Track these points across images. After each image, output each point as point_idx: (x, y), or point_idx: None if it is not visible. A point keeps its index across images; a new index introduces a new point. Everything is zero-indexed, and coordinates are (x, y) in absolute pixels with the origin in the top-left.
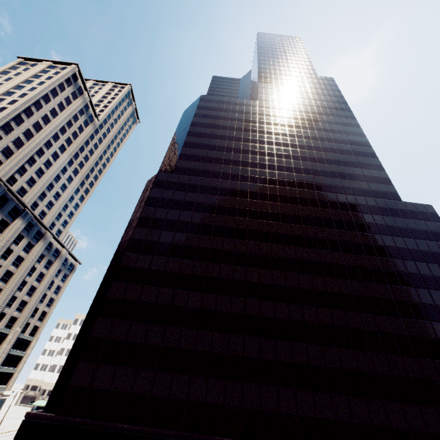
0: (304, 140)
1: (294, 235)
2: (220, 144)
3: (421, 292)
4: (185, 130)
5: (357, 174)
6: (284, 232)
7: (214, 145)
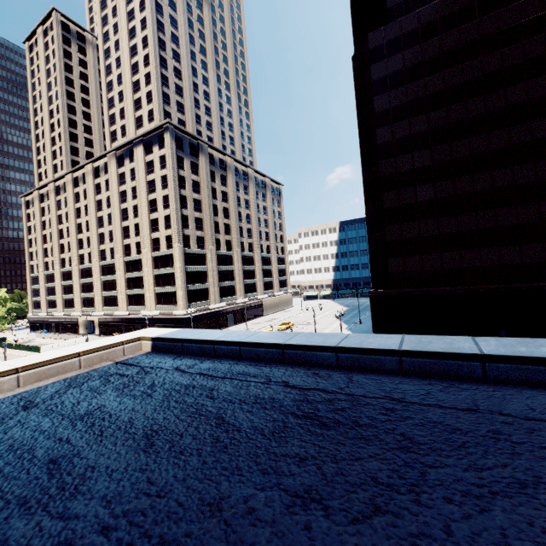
0: None
1: None
2: None
3: None
4: None
5: None
6: None
7: None
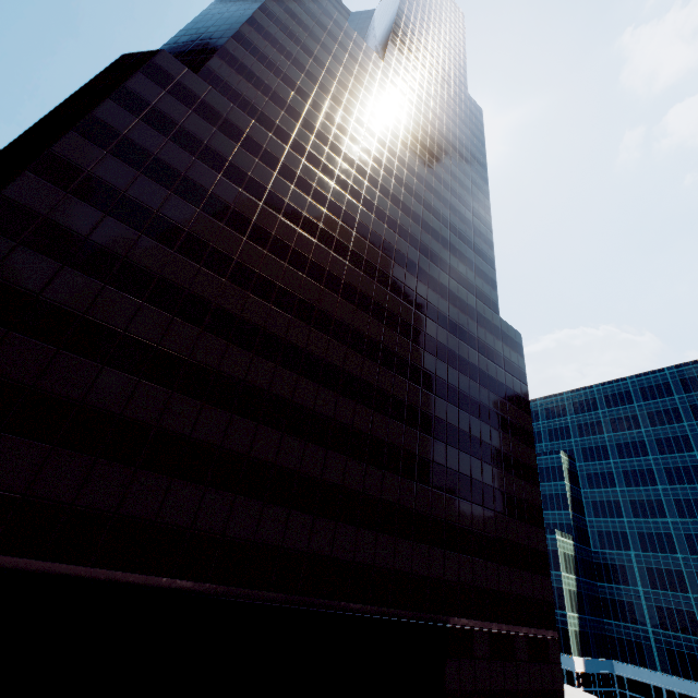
0: (426, 172)
1: (375, 300)
2: (304, 86)
3: (484, 427)
4: (243, 9)
5: (469, 259)
6: (363, 288)
7: (293, 79)
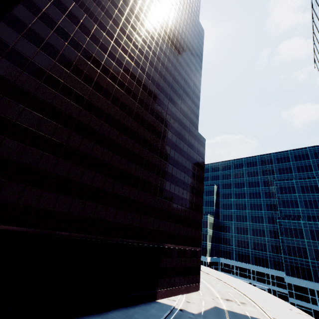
0: (176, 61)
1: (147, 121)
2: (122, 8)
3: (186, 176)
4: None
5: (189, 105)
6: (143, 116)
7: (117, 3)
